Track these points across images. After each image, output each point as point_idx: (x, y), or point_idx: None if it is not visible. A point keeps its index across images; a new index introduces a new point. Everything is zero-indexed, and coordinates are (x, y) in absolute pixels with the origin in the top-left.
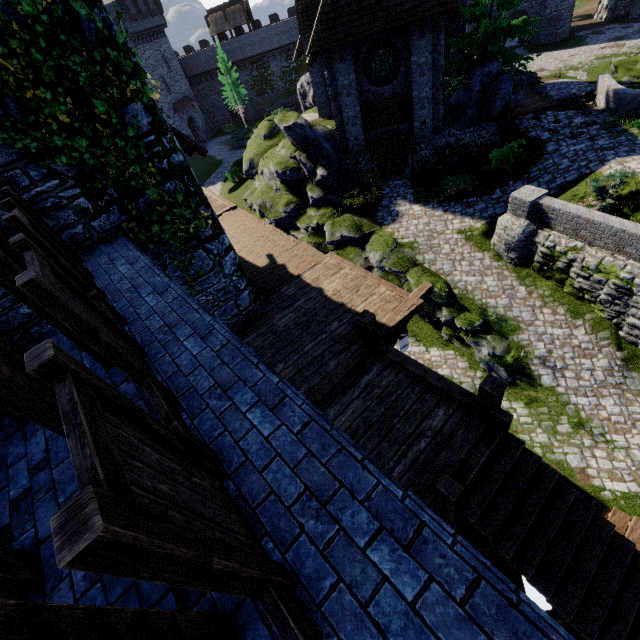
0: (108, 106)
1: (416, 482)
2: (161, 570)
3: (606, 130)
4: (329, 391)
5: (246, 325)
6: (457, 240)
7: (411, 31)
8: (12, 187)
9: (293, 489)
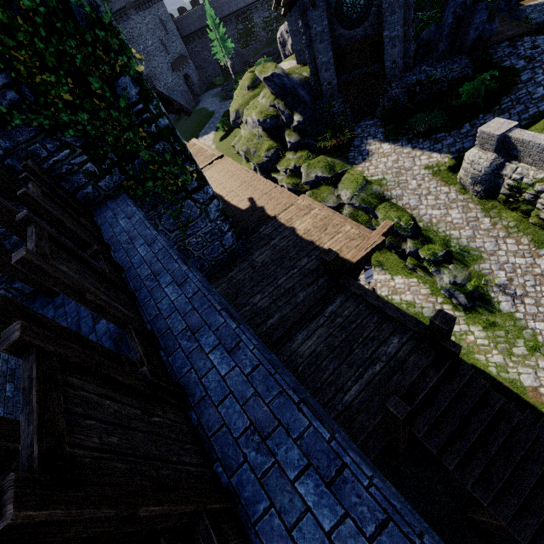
0: (102, 82)
1: (370, 400)
2: (85, 528)
3: None
4: (298, 319)
5: (230, 261)
6: (424, 175)
7: None
8: (33, 159)
9: (241, 423)
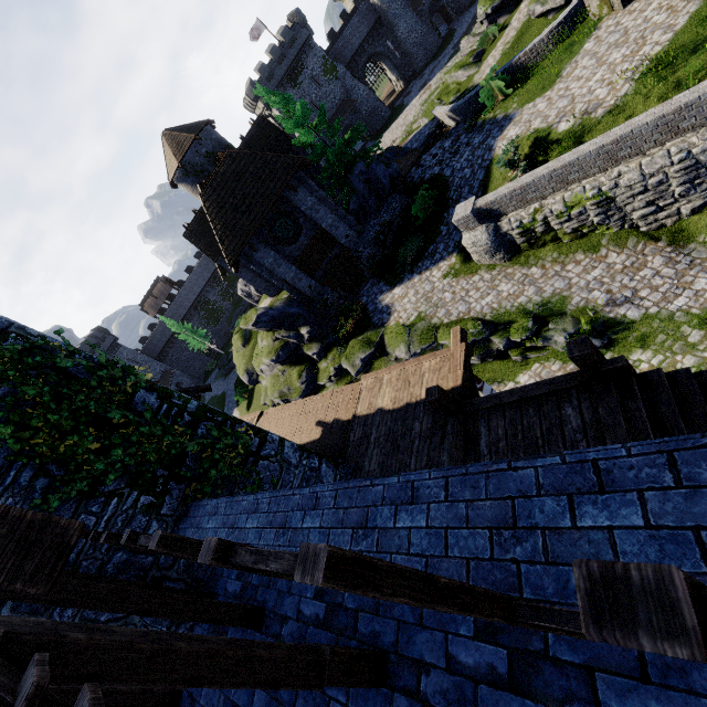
0: (121, 411)
1: None
2: (396, 585)
3: (471, 132)
4: None
5: None
6: (449, 283)
7: (287, 196)
8: None
9: (481, 541)
